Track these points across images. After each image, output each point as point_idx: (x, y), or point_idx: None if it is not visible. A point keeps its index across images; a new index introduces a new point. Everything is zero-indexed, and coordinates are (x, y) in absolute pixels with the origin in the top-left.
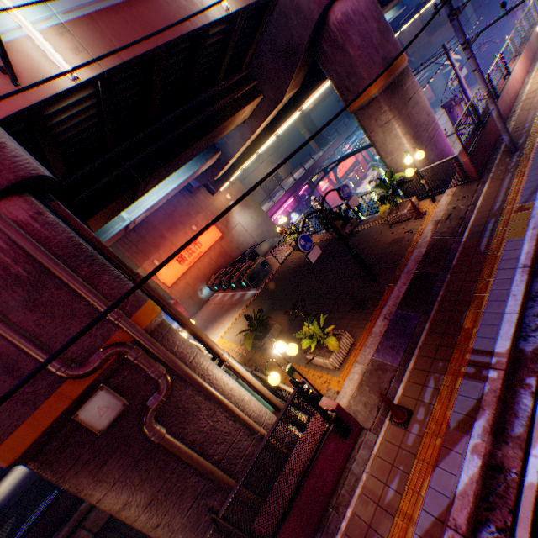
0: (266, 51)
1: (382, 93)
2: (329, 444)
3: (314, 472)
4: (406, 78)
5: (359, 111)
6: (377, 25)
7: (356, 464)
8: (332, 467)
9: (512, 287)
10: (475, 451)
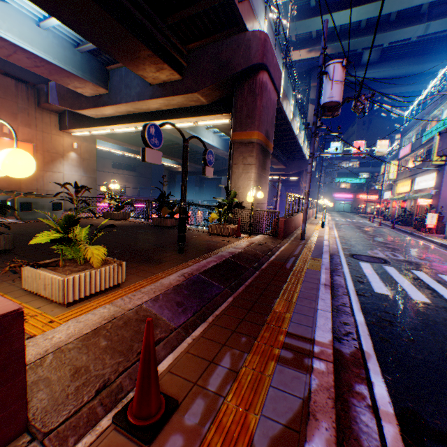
0: (210, 53)
1: (258, 145)
2: None
3: None
4: (268, 158)
5: (238, 144)
6: (272, 115)
7: None
8: None
9: (320, 294)
10: None
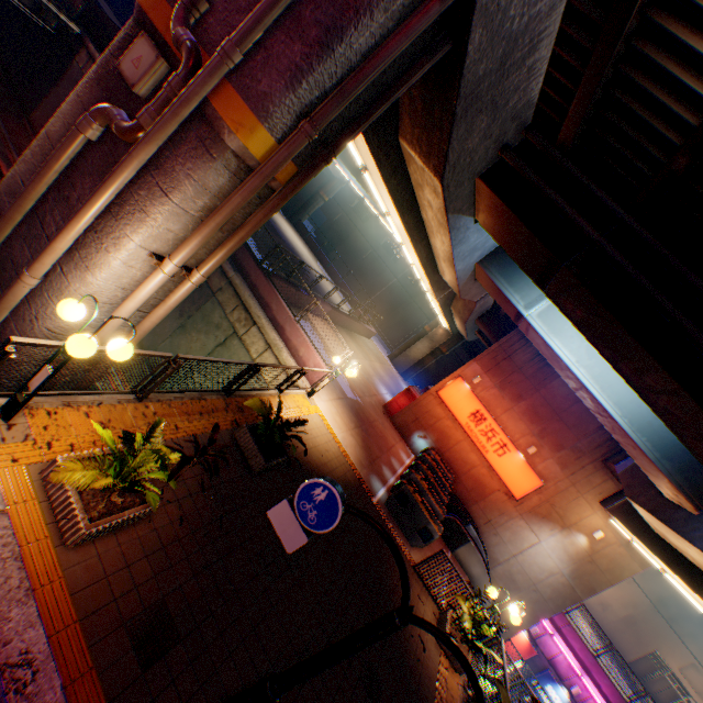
0: None
1: None
2: None
3: None
4: None
5: None
6: None
7: None
8: None
9: None
10: None
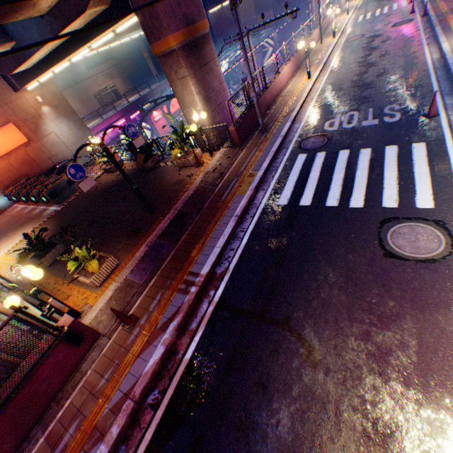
0: None
1: (182, 49)
2: (60, 353)
3: (38, 379)
4: (206, 44)
5: (162, 57)
6: None
7: (86, 364)
8: (62, 371)
9: (226, 230)
10: (164, 343)
